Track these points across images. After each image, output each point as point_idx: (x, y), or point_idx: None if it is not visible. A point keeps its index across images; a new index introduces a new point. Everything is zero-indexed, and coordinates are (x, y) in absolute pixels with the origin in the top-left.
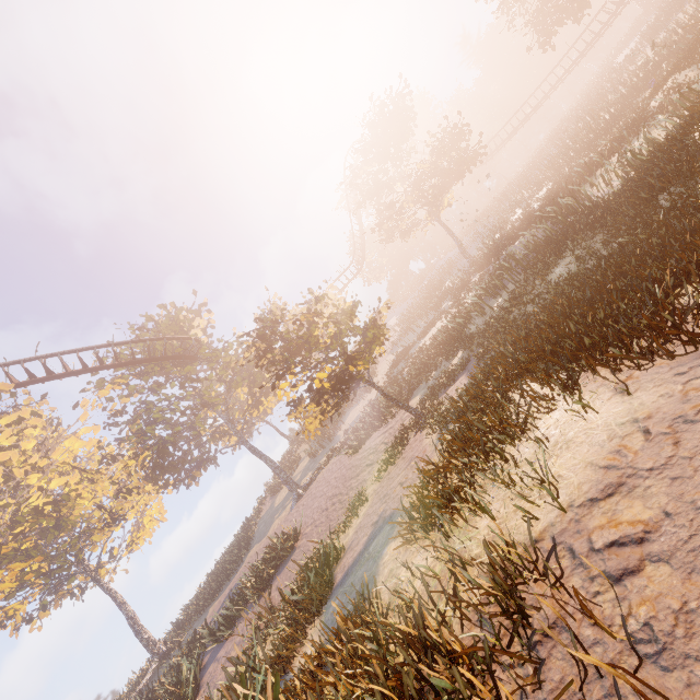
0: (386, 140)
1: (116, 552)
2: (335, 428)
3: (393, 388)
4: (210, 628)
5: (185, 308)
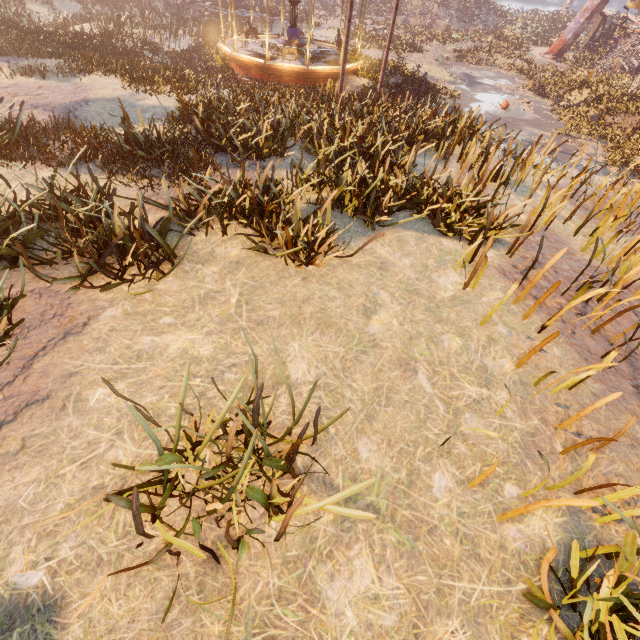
0: None
1: None
2: None
3: None
4: None
5: None
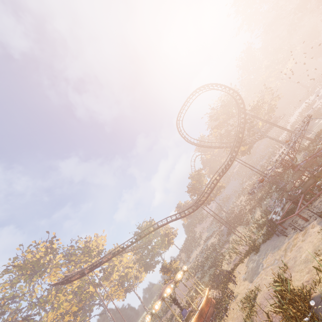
0: (195, 185)
1: (136, 282)
2: (189, 256)
3: (196, 264)
4: (158, 314)
5: (148, 222)
